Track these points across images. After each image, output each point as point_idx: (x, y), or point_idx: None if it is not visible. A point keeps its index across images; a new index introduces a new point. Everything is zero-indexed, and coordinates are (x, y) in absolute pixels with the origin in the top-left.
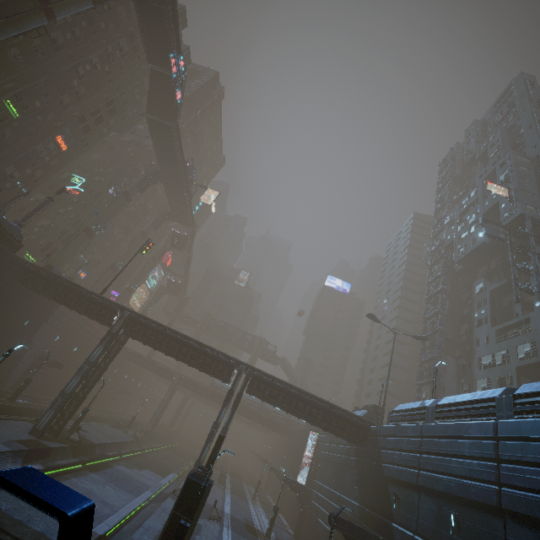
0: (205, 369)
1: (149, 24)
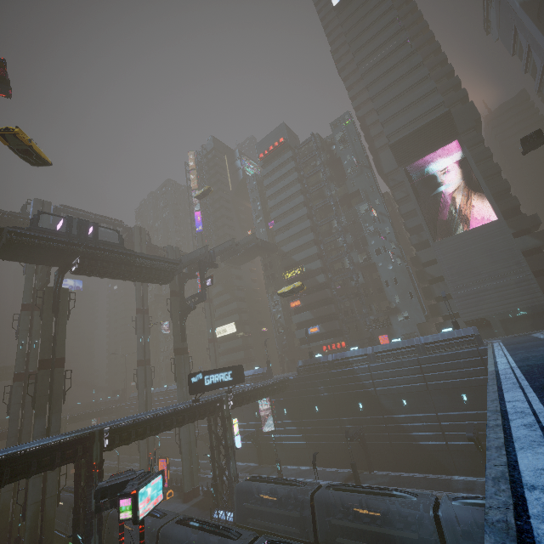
0: None
1: None
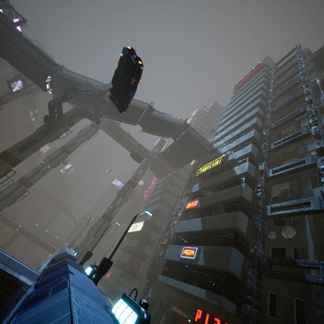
0: (8, 225)
1: (24, 98)
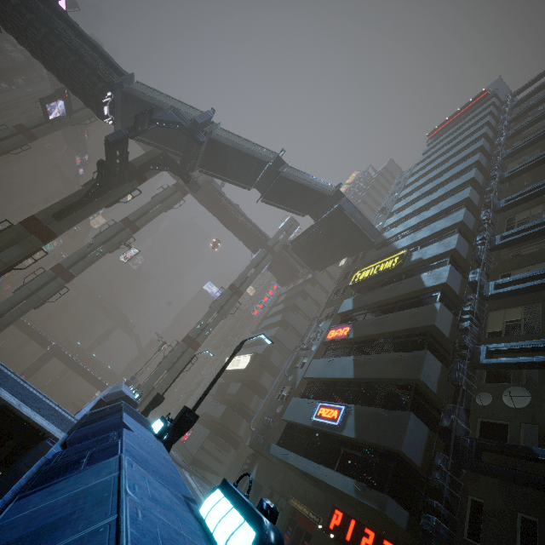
0: (35, 340)
1: (68, 134)
